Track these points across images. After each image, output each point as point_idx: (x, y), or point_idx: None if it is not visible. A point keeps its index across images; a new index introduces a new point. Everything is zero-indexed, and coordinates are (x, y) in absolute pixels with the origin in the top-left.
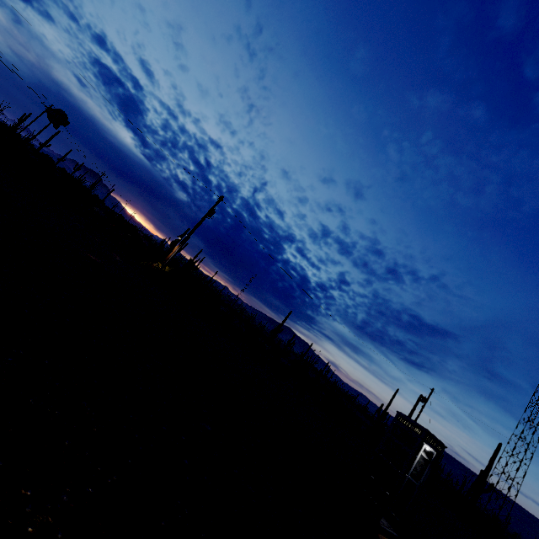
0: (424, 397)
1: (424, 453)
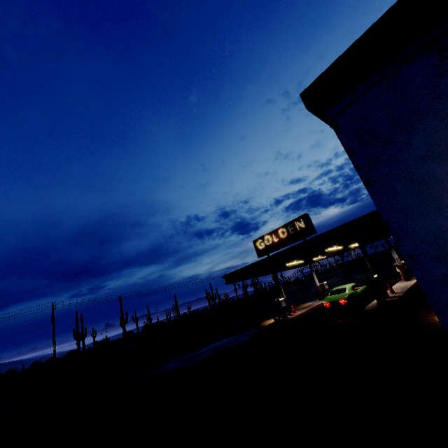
0: None
1: None
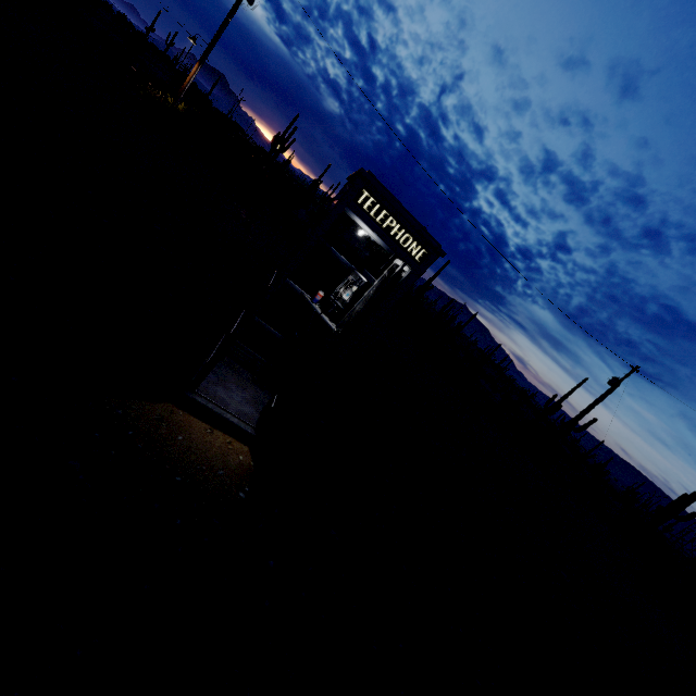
0: (614, 378)
1: (385, 276)
